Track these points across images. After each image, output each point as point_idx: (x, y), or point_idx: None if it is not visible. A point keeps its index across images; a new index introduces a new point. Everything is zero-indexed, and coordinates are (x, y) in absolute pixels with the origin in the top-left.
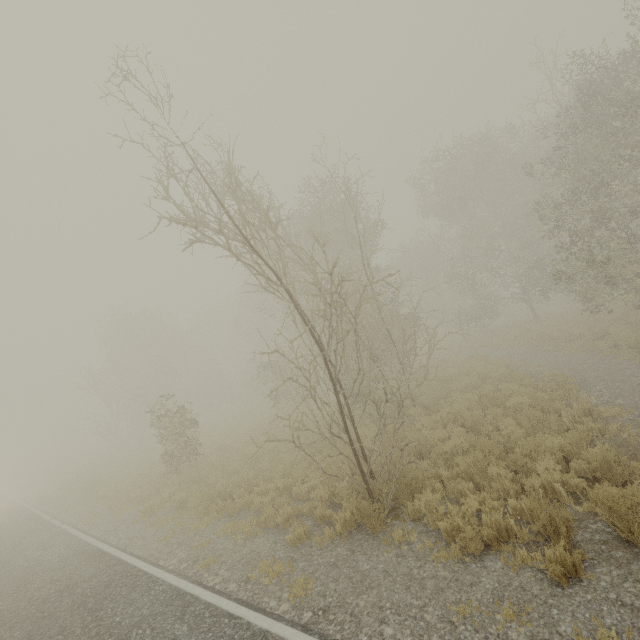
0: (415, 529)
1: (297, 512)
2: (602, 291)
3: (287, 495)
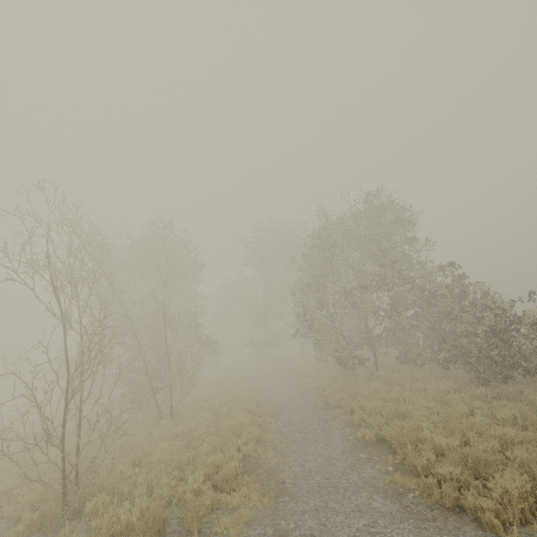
0: (82, 527)
1: (1, 515)
2: (323, 347)
3: (6, 498)
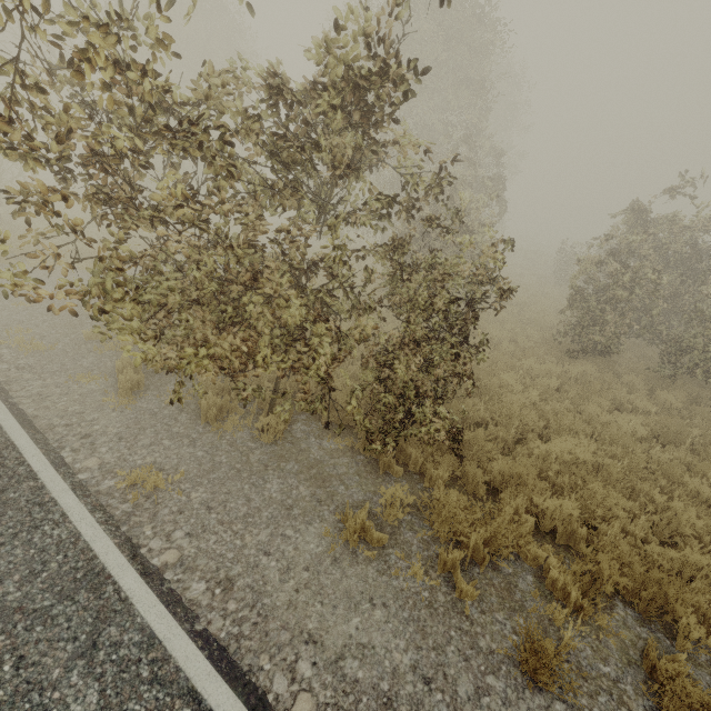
0: None
1: None
2: None
3: None
